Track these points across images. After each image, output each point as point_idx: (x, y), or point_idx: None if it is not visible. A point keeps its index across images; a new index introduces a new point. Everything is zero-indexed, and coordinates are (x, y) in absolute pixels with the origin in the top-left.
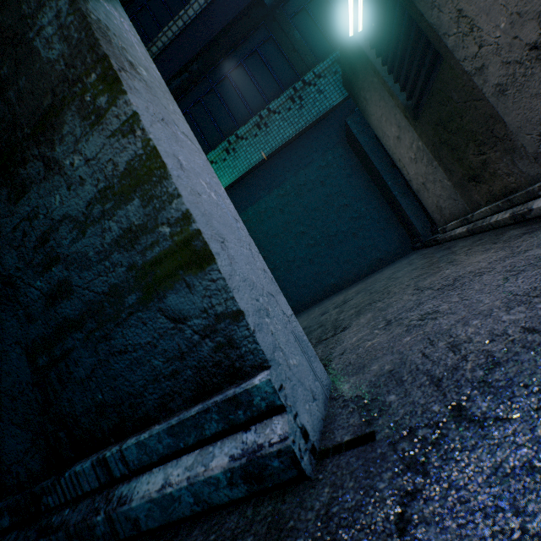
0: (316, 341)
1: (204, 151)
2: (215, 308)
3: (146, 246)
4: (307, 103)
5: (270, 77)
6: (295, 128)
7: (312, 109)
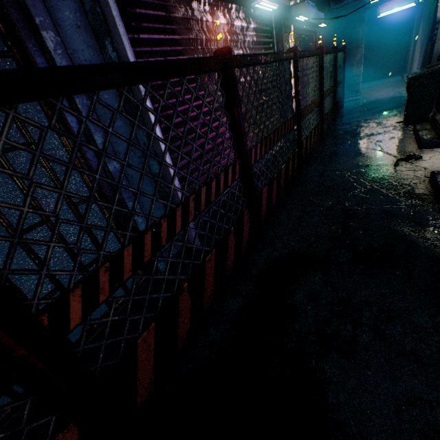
0: None
1: None
2: (358, 89)
3: (355, 82)
4: None
5: None
6: None
7: None
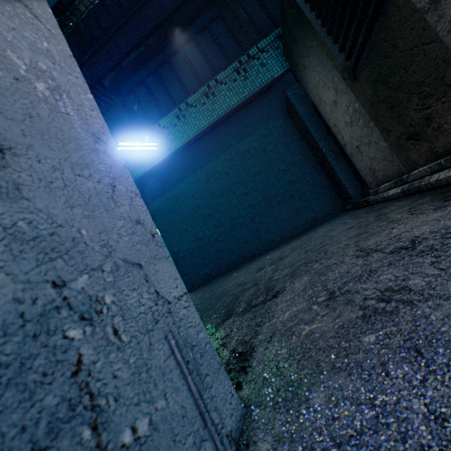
0: (245, 305)
1: (158, 117)
2: None
3: None
4: (251, 75)
5: (218, 51)
6: (239, 97)
7: (255, 80)
